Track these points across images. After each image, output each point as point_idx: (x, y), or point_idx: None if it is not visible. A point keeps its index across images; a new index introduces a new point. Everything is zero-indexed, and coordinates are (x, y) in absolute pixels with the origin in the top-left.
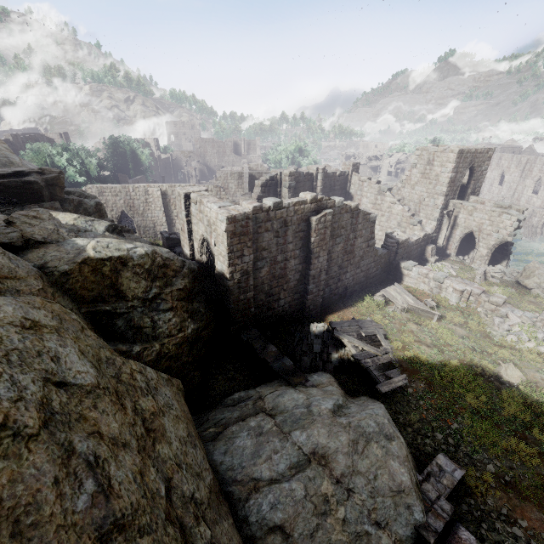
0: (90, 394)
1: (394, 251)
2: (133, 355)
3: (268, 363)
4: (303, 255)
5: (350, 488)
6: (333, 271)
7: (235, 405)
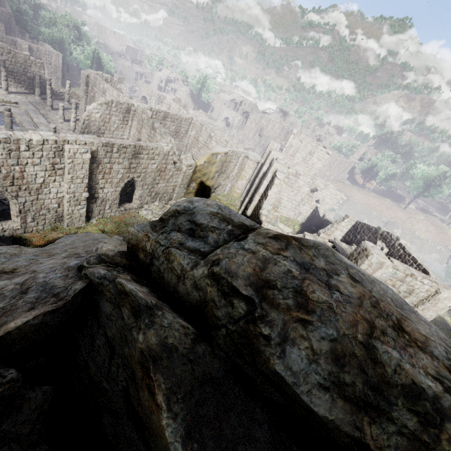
0: None
1: None
2: None
3: None
4: None
5: None
6: None
7: None
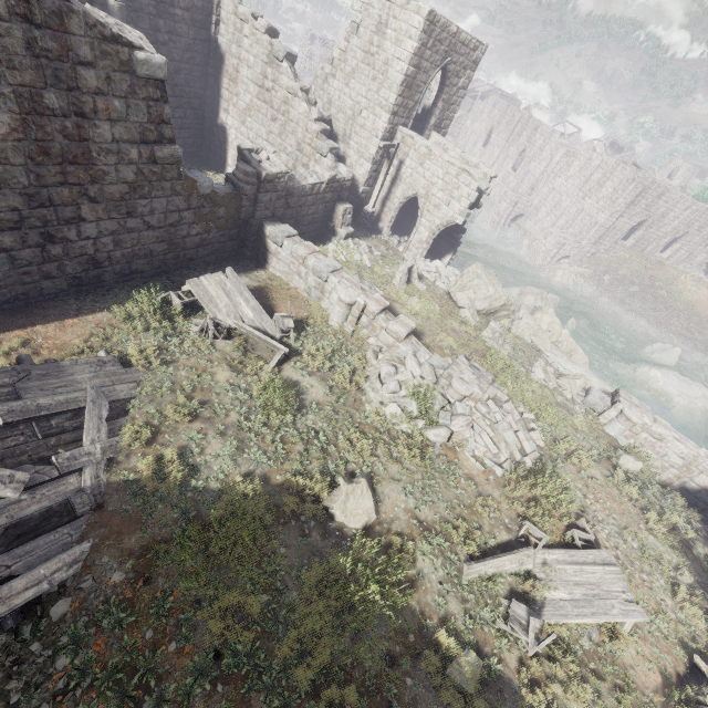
0: None
1: (252, 195)
2: None
3: None
4: None
5: None
6: (2, 207)
7: None
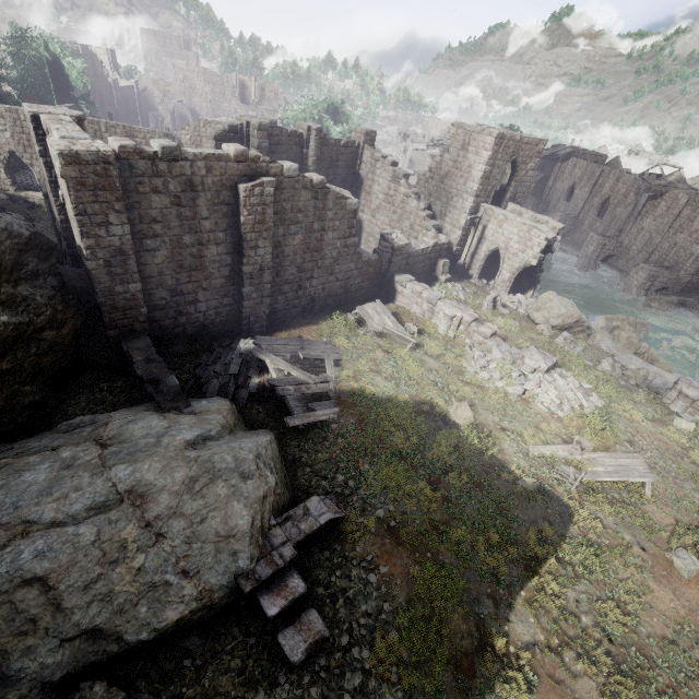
0: None
1: (388, 258)
2: None
3: (144, 382)
4: (233, 242)
5: (162, 532)
6: (289, 273)
7: (68, 432)
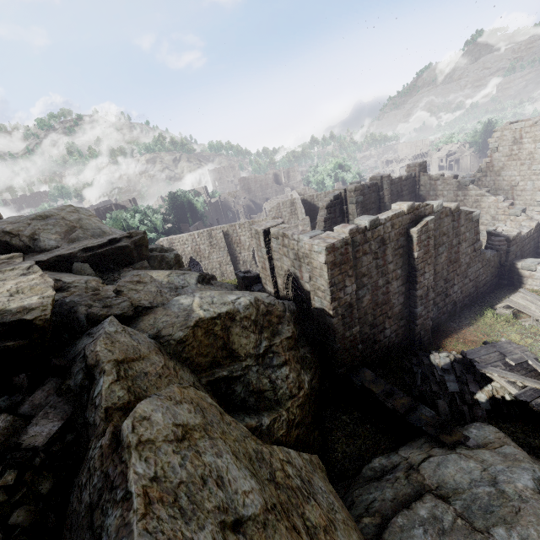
0: (266, 529)
1: (505, 250)
2: (264, 431)
3: (400, 414)
4: (405, 274)
5: None
6: (439, 286)
7: (381, 479)
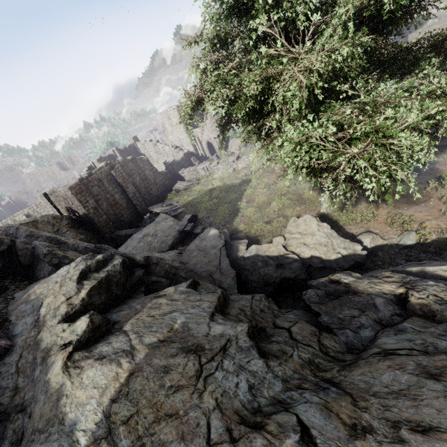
0: None
1: (172, 168)
2: None
3: (127, 235)
4: (120, 190)
5: (156, 234)
6: (143, 191)
7: None
